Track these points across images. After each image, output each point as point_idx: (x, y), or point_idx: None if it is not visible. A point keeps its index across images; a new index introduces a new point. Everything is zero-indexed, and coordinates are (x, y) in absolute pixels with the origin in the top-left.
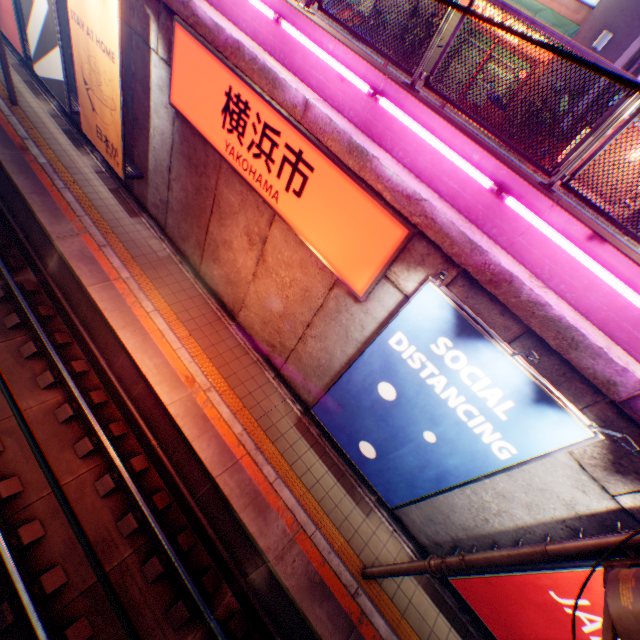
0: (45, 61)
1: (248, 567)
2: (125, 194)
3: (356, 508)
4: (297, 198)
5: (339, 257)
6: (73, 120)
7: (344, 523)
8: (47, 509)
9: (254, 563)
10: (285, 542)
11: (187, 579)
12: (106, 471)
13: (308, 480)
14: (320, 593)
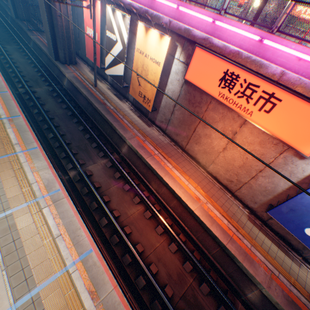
0: (113, 68)
1: (245, 291)
2: (143, 117)
3: (292, 263)
4: (265, 113)
5: (293, 138)
6: (116, 89)
7: (290, 270)
8: (154, 258)
9: (249, 289)
10: (267, 279)
11: (223, 295)
12: (170, 241)
13: (264, 247)
14: (294, 307)
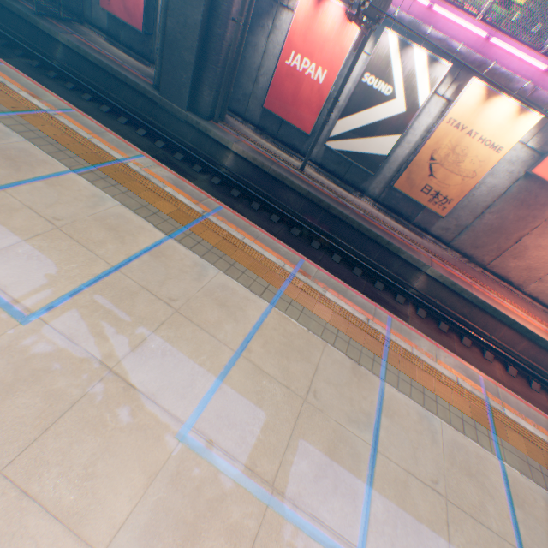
0: (356, 140)
1: None
2: (401, 223)
3: None
4: None
5: None
6: (330, 173)
7: None
8: None
9: None
10: None
11: None
12: (547, 395)
13: None
14: None
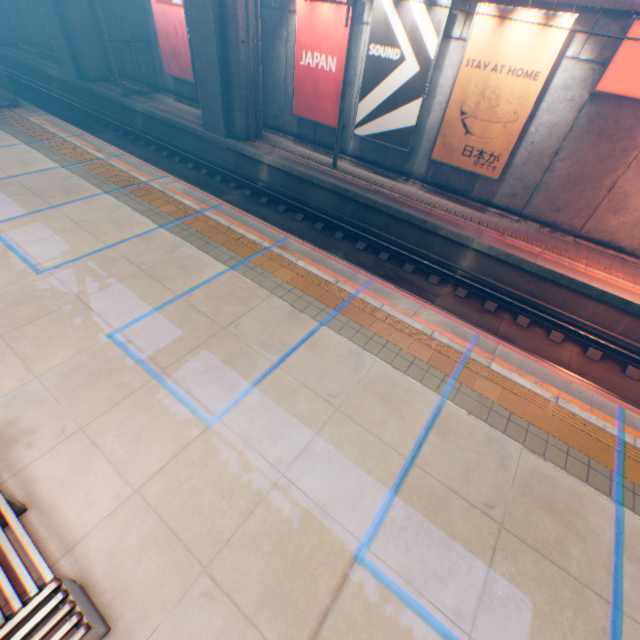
0: (381, 119)
1: None
2: (457, 201)
3: None
4: None
5: None
6: (371, 164)
7: None
8: None
9: None
10: None
11: None
12: None
13: None
14: None
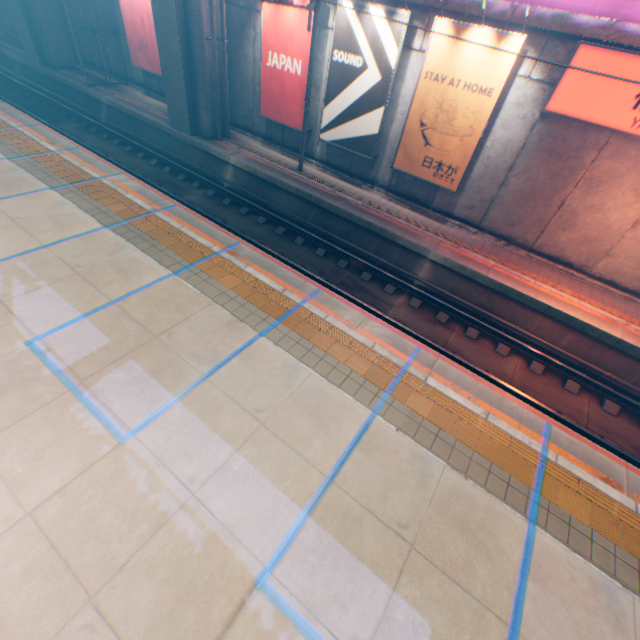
0: (345, 126)
1: None
2: (419, 210)
3: None
4: None
5: None
6: (338, 170)
7: None
8: (596, 429)
9: None
10: None
11: None
12: (596, 400)
13: None
14: None
